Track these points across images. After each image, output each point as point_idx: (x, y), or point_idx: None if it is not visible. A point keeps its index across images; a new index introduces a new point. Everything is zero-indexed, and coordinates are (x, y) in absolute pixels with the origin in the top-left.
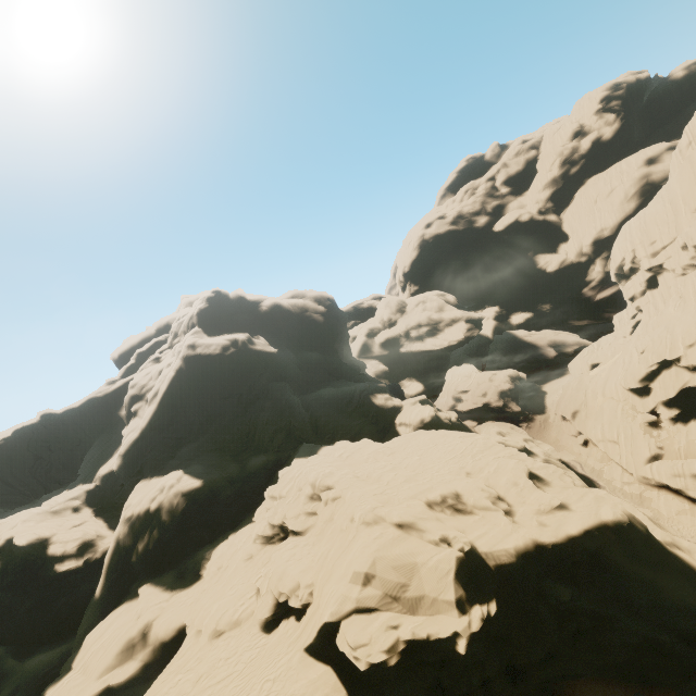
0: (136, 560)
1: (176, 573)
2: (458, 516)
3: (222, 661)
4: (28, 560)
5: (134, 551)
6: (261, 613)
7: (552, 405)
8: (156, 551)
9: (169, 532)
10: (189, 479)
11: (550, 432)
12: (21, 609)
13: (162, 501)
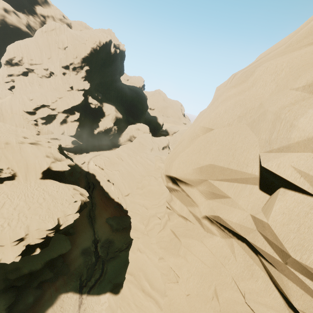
0: None
1: None
2: None
3: None
4: None
5: None
6: None
7: None
8: None
9: None
10: None
11: None
12: None
13: None
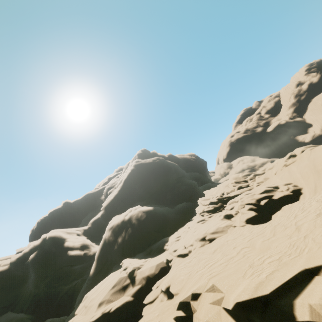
0: (117, 248)
1: (145, 253)
2: None
3: (230, 240)
4: (52, 251)
5: (115, 243)
6: (247, 214)
7: None
8: (129, 242)
9: (137, 229)
10: (145, 207)
11: None
12: (42, 283)
13: (131, 215)
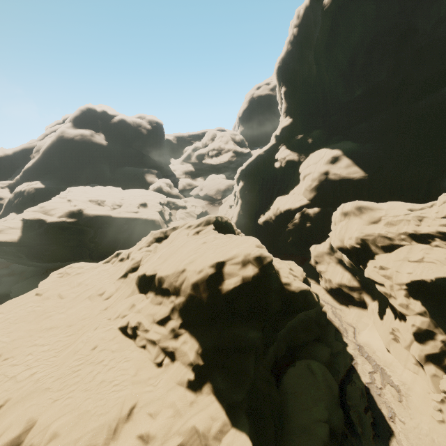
0: (13, 206)
1: None
2: (97, 205)
3: None
4: None
5: (13, 203)
6: None
7: None
8: (20, 204)
9: (26, 199)
10: (40, 184)
11: None
12: None
13: (26, 189)
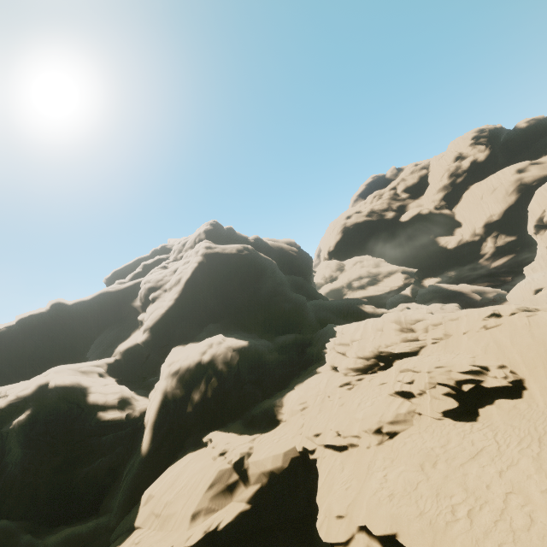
0: (192, 410)
1: (244, 422)
2: None
3: (437, 449)
4: (61, 410)
5: (188, 402)
6: (447, 404)
7: None
8: (214, 401)
9: (228, 381)
10: (234, 339)
11: None
12: (47, 468)
13: (214, 354)
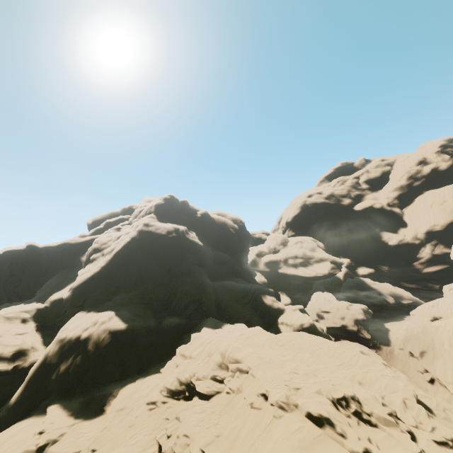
0: (55, 378)
1: (84, 401)
2: (365, 426)
3: None
4: None
5: (56, 370)
6: None
7: (397, 340)
8: (73, 375)
9: (89, 361)
10: (118, 320)
11: (396, 362)
12: None
13: (92, 333)
